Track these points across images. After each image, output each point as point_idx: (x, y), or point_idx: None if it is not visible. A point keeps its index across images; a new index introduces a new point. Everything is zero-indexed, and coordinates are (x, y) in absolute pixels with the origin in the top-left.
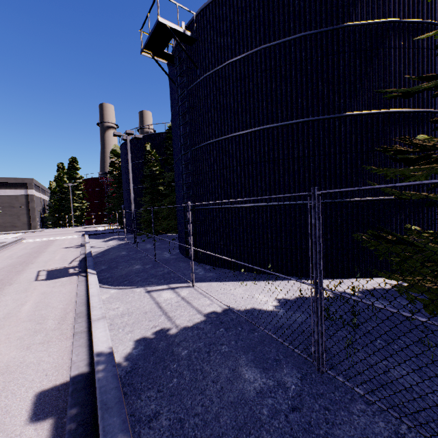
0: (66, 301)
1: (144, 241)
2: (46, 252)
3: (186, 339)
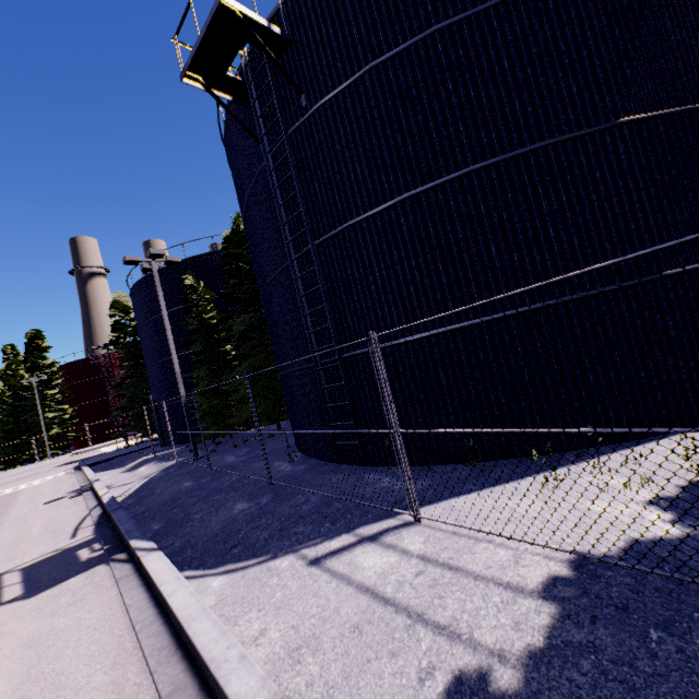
0: (109, 654)
1: (214, 451)
2: (4, 524)
3: None
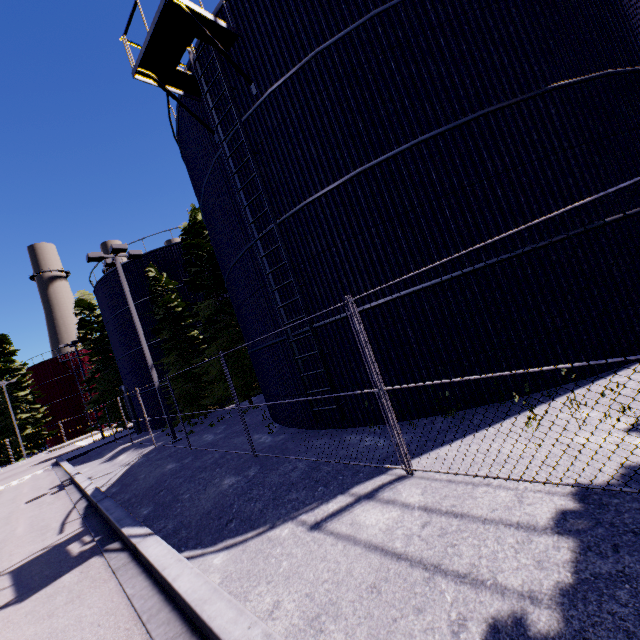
0: None
1: (191, 432)
2: None
3: (639, 637)
